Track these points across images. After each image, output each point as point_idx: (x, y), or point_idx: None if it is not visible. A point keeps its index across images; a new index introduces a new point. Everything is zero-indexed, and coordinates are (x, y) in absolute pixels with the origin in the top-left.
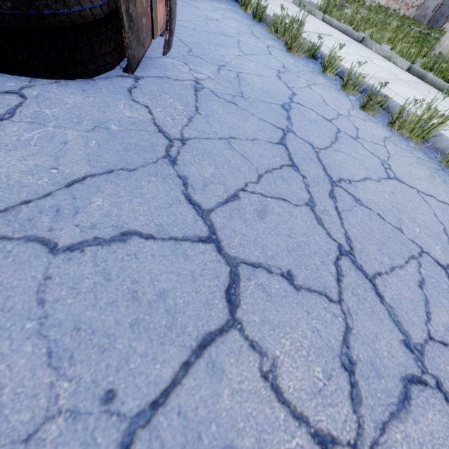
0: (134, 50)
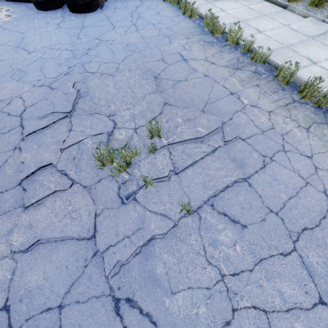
0: (101, 3)
